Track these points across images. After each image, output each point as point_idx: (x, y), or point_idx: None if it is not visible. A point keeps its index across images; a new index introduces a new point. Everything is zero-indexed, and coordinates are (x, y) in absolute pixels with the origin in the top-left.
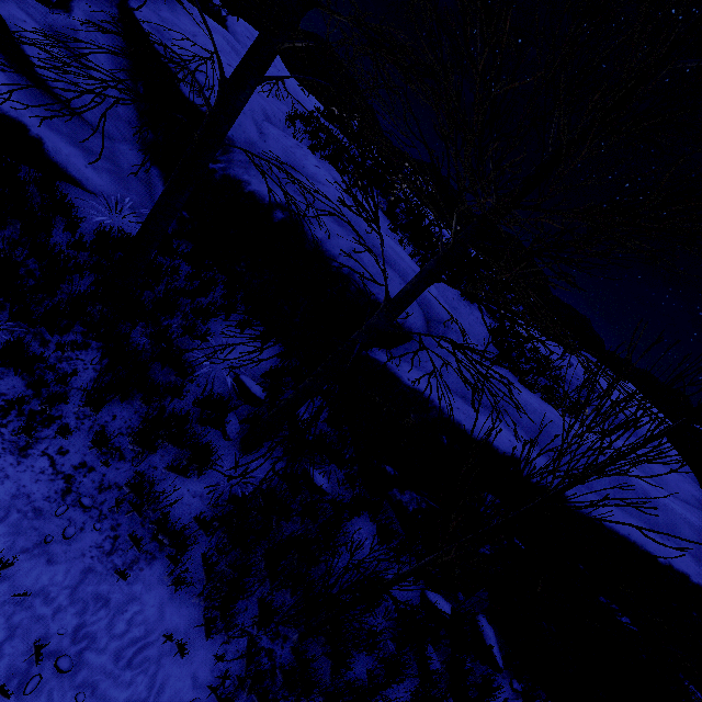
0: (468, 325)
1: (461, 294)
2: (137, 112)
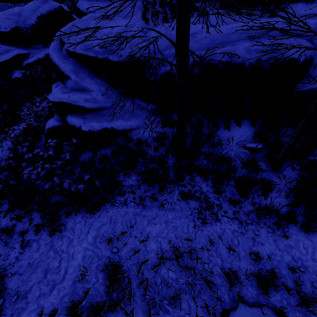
0: None
1: (306, 2)
2: (111, 86)
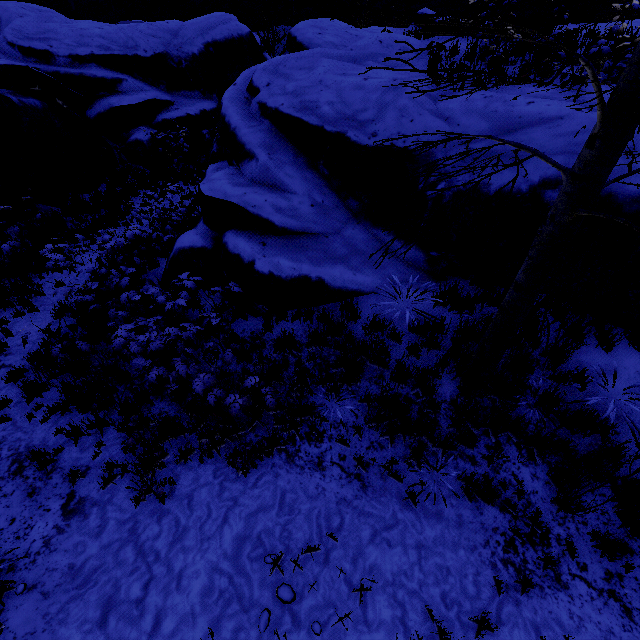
0: None
1: None
2: (334, 192)
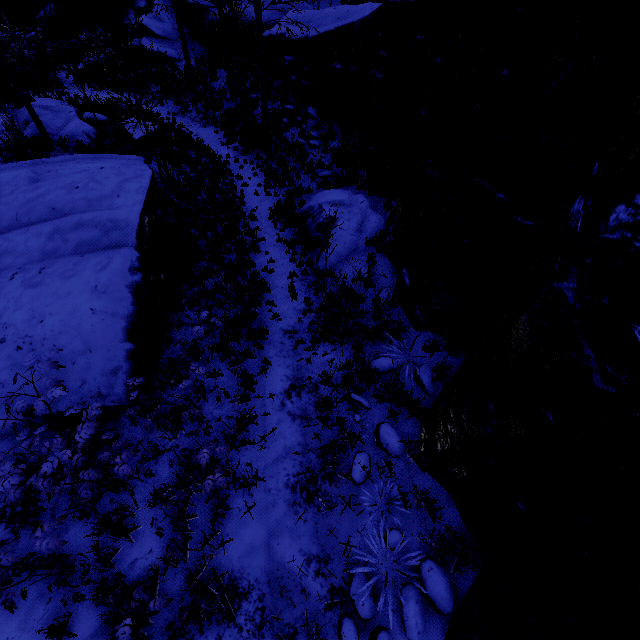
0: (328, 4)
1: None
2: (184, 25)
